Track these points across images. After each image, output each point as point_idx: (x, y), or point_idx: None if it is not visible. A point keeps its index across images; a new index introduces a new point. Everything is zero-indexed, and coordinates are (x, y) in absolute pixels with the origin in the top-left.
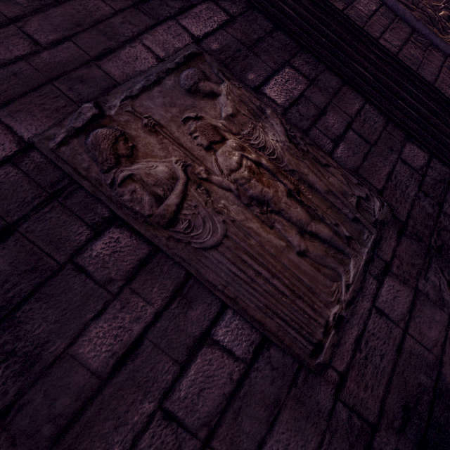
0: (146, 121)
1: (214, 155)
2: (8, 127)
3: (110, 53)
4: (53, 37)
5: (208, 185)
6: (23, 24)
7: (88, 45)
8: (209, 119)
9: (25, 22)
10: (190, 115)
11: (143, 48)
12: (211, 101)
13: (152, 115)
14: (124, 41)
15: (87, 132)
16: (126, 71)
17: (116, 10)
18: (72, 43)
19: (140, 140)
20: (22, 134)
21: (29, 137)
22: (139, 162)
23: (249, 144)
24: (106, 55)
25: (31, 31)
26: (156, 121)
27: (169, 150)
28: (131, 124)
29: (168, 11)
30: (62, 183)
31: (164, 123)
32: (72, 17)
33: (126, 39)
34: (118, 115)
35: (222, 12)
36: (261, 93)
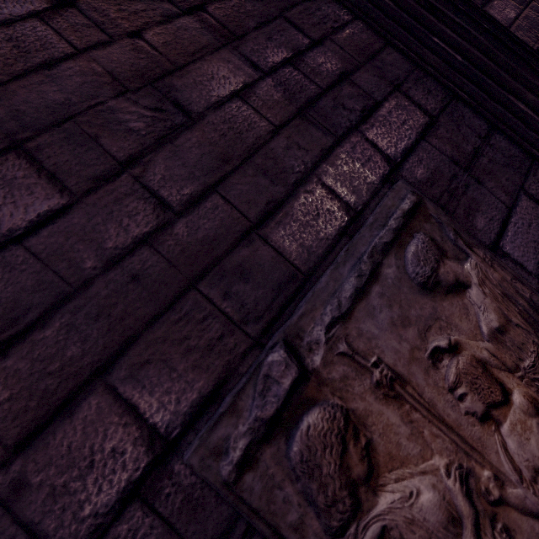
0: (378, 376)
1: (498, 434)
2: (130, 406)
3: (278, 209)
4: (189, 190)
5: (503, 511)
6: (142, 170)
7: (244, 197)
8: (467, 343)
9: (145, 164)
10: (439, 343)
11: (324, 192)
12: (457, 299)
13: (381, 355)
14: (295, 183)
15: (287, 427)
16: (306, 242)
17: (275, 124)
18: (220, 198)
19: (374, 421)
20: (155, 419)
21: (167, 424)
22: (385, 485)
23: (538, 388)
24: (273, 215)
25: (155, 182)
26: (391, 369)
27: (424, 438)
28: (352, 385)
29: (347, 118)
30: (234, 535)
31: (403, 369)
32: (214, 146)
33: (298, 177)
34: (327, 366)
35: (418, 110)
36: (502, 253)
